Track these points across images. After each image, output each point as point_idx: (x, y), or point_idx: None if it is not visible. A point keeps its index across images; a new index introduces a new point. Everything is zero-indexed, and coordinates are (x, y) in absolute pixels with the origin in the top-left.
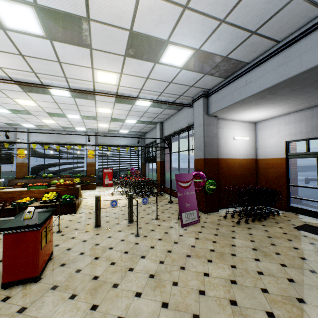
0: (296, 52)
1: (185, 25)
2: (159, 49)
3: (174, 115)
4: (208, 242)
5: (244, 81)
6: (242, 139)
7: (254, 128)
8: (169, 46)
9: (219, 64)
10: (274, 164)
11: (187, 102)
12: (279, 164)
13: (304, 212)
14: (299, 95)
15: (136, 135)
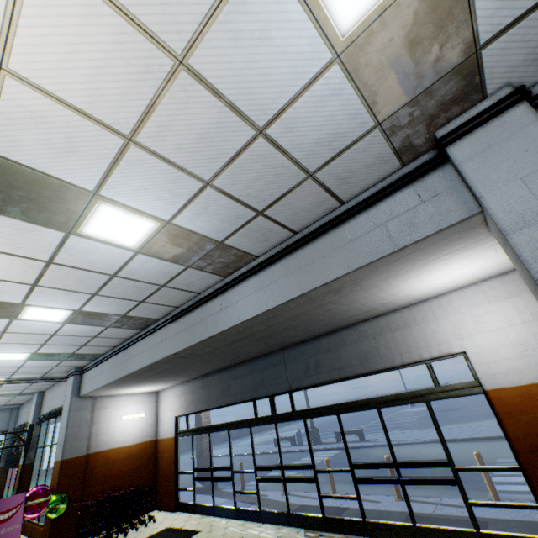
0: (120, 360)
1: (5, 346)
2: None
3: (57, 384)
4: None
5: (101, 369)
6: (135, 416)
7: (156, 399)
8: None
9: (72, 356)
10: (168, 446)
11: (66, 374)
12: (171, 446)
13: (186, 508)
14: (153, 381)
15: None
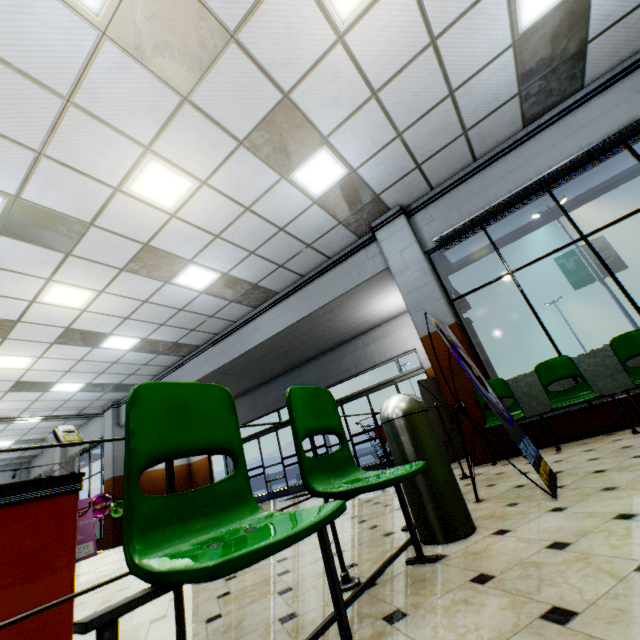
0: None
1: (71, 376)
2: (49, 385)
3: (85, 425)
4: (93, 559)
5: None
6: None
7: None
8: (59, 384)
9: (117, 386)
10: (202, 465)
11: (99, 411)
12: (205, 464)
13: None
14: None
15: (9, 466)
